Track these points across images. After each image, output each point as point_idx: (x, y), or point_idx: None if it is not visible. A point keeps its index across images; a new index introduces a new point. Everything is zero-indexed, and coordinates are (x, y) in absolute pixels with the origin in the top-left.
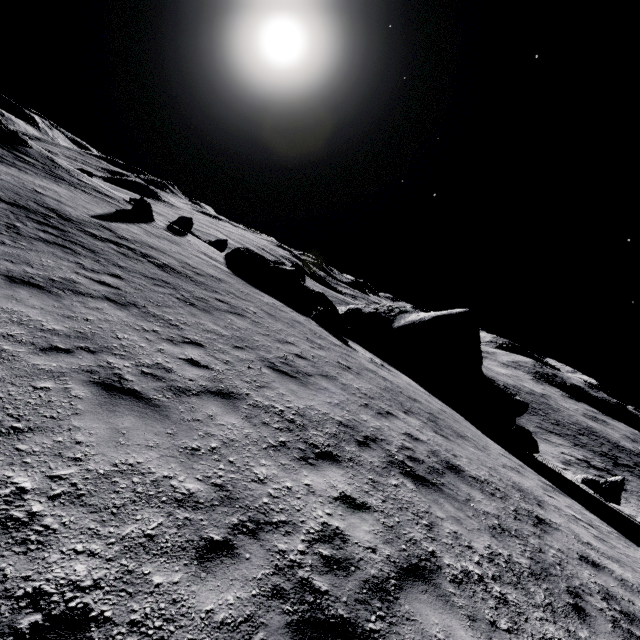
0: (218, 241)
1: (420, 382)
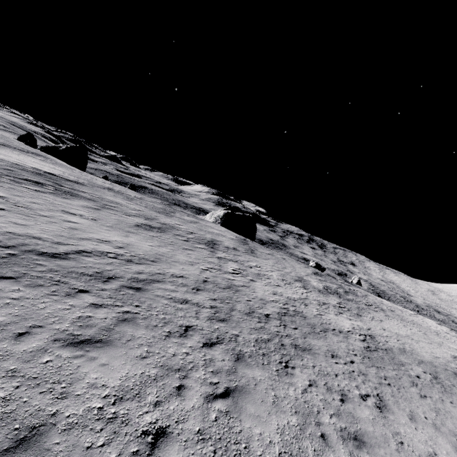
0: None
1: (61, 160)
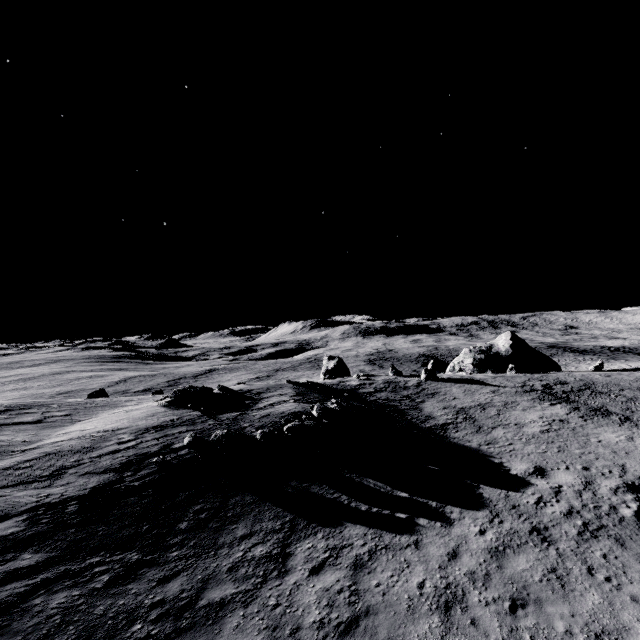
0: (329, 372)
1: (547, 371)
